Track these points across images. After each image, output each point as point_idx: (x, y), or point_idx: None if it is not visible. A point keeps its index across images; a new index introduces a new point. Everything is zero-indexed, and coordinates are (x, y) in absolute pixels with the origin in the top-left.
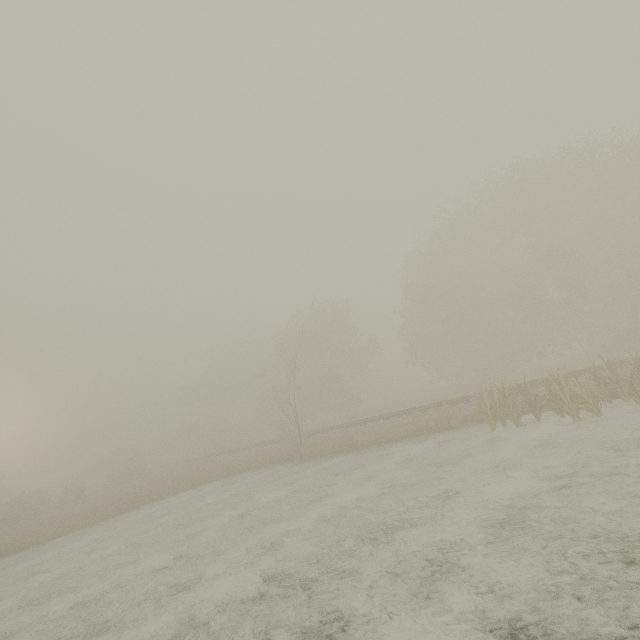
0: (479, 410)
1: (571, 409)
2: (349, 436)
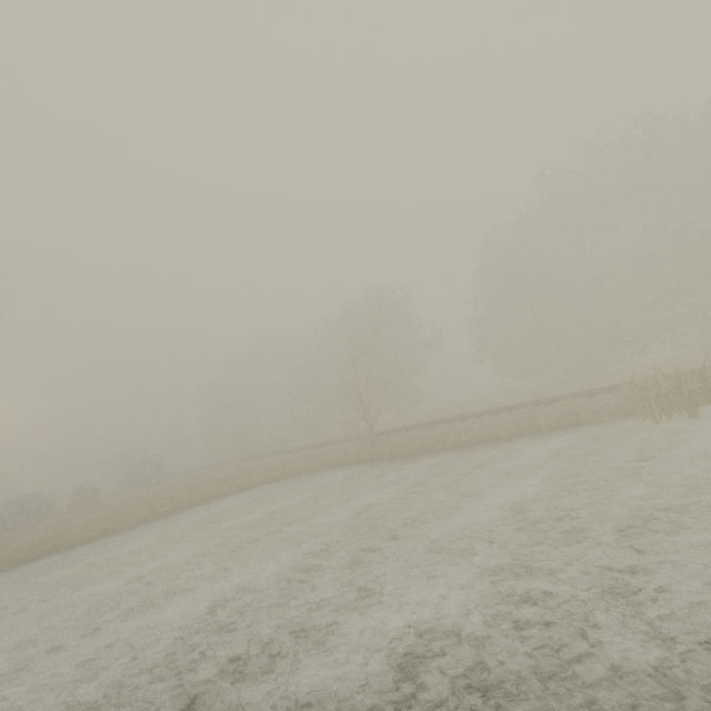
0: (632, 401)
1: None
2: (438, 435)
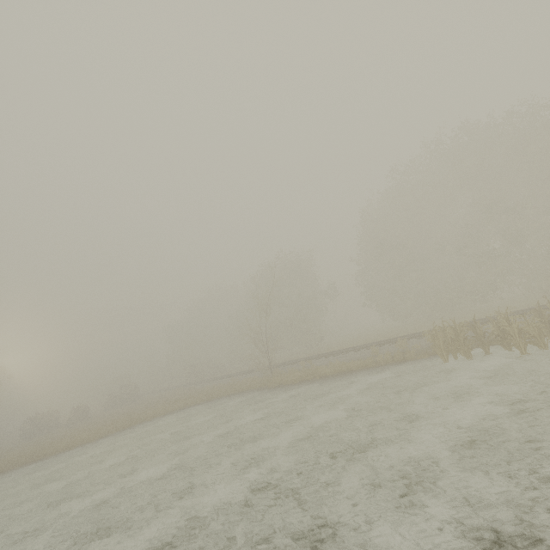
0: (432, 344)
1: (519, 343)
2: (314, 367)
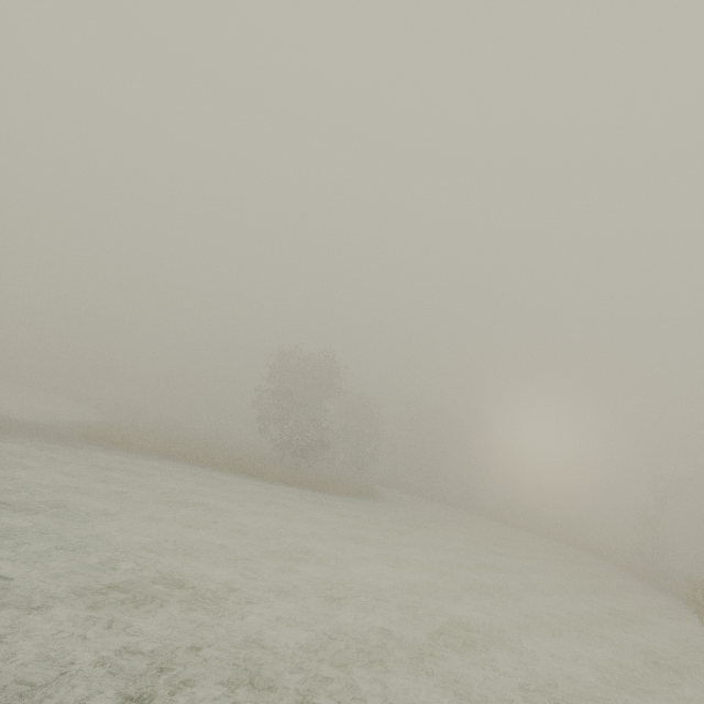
0: None
1: (702, 615)
2: (674, 582)
